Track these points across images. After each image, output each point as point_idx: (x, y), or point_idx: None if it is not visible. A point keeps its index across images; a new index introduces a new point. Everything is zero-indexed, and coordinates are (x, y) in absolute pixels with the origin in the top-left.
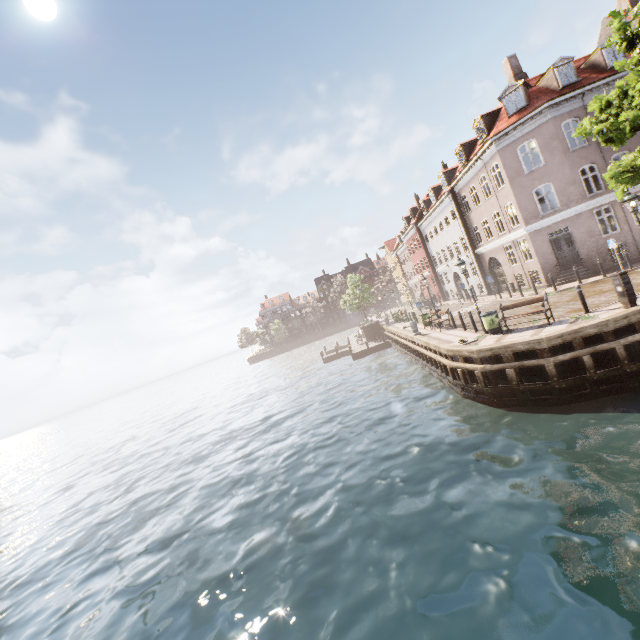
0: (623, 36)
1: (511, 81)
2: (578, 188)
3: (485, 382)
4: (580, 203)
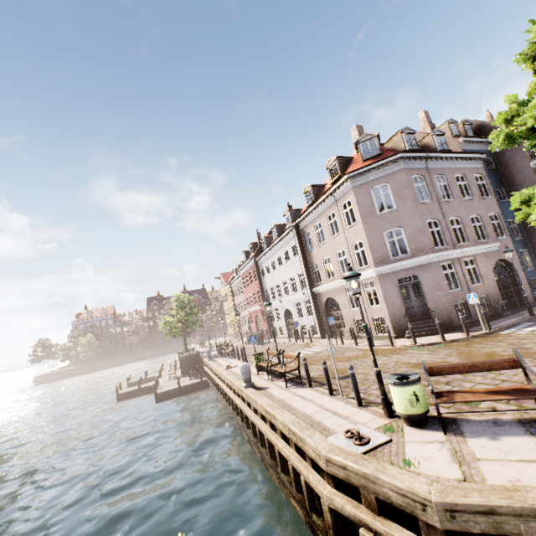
0: (534, 55)
1: None
2: (427, 238)
3: None
4: (429, 253)
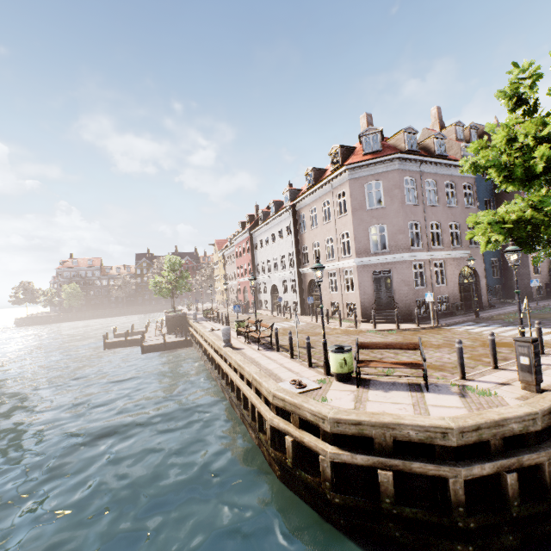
0: (512, 93)
1: None
2: (406, 238)
3: (333, 480)
4: (405, 252)
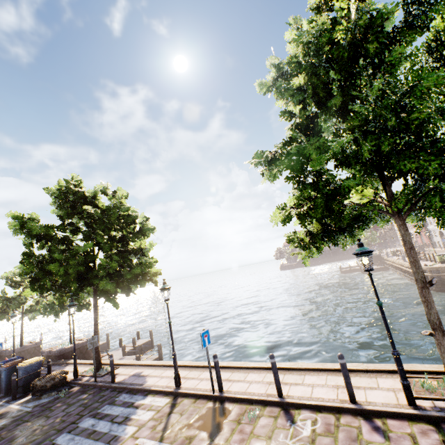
0: None
1: None
2: None
3: None
4: None
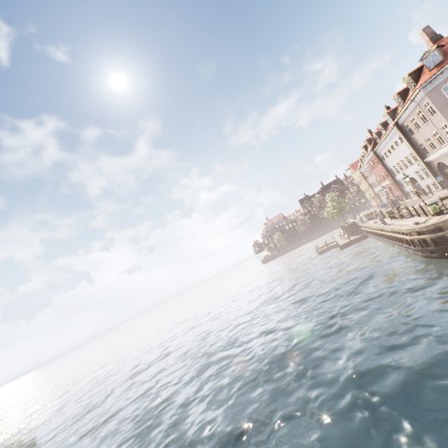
0: None
1: (428, 43)
2: None
3: (434, 244)
4: None
